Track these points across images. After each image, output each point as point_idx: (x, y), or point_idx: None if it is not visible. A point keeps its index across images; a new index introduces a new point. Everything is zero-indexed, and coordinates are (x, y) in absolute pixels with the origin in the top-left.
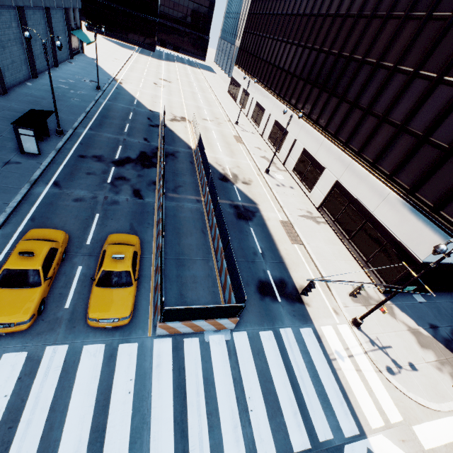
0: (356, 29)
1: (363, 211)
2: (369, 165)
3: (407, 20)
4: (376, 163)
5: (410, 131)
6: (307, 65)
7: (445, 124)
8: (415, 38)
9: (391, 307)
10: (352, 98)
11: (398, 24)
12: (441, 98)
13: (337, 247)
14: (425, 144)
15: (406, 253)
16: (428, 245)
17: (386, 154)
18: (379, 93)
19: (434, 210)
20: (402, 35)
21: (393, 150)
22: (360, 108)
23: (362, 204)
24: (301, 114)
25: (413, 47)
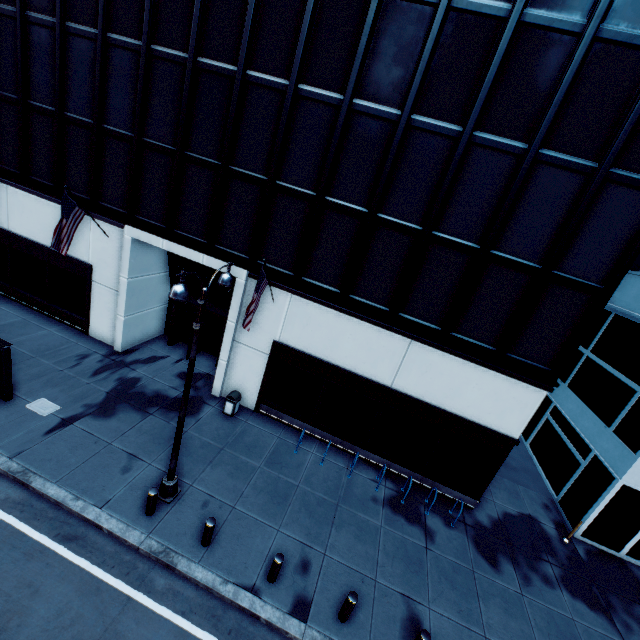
0: None
1: None
2: None
3: None
4: None
5: None
6: None
7: None
8: None
9: None
10: None
11: None
12: None
13: None
14: None
15: None
16: None
17: None
18: None
19: None
20: None
21: None
22: None
23: None
24: None
25: None
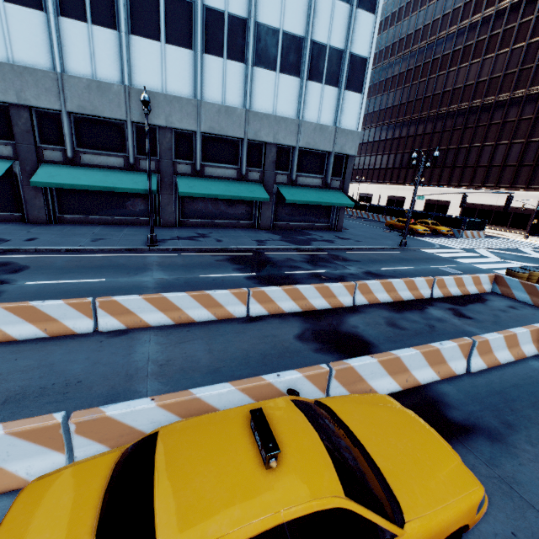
0: (434, 138)
1: (490, 207)
2: (480, 187)
3: (465, 129)
4: (484, 184)
5: (494, 165)
6: (403, 161)
7: (509, 157)
8: (474, 134)
9: (534, 237)
10: (449, 164)
11: (461, 131)
12: (501, 149)
13: (486, 229)
14: (505, 167)
15: (525, 210)
16: (533, 201)
17: (487, 178)
18: (466, 157)
19: (526, 187)
20: (465, 134)
21: (490, 175)
22: (458, 167)
23: (488, 204)
24: (423, 179)
25: (474, 137)
